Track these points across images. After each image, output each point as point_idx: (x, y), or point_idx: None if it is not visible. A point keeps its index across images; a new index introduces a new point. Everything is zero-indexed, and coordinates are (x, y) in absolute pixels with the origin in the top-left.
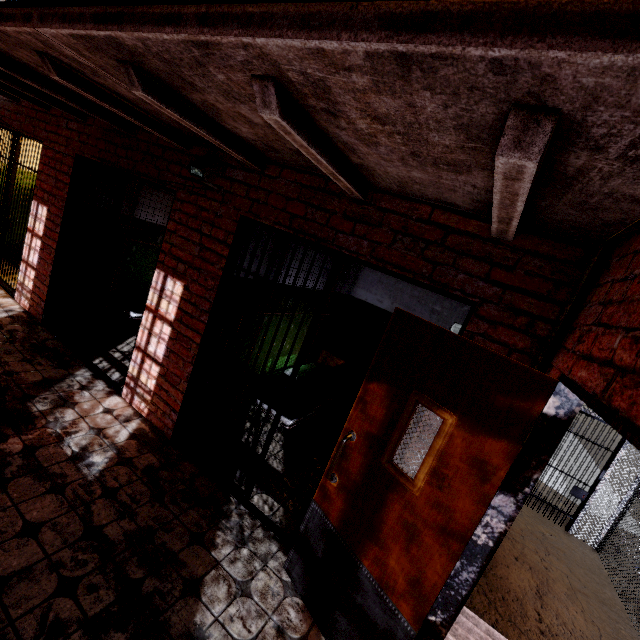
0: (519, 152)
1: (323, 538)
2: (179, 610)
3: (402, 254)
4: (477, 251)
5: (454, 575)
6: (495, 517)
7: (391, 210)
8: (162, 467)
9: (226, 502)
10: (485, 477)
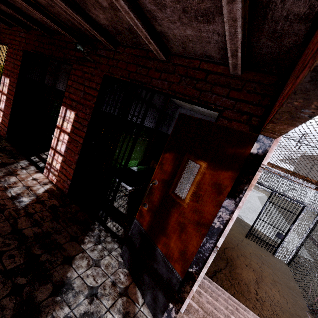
0: None
1: (139, 237)
2: (59, 270)
3: (184, 87)
4: (223, 82)
5: (202, 245)
6: (224, 212)
7: (179, 64)
8: (60, 206)
9: (93, 224)
10: (220, 192)
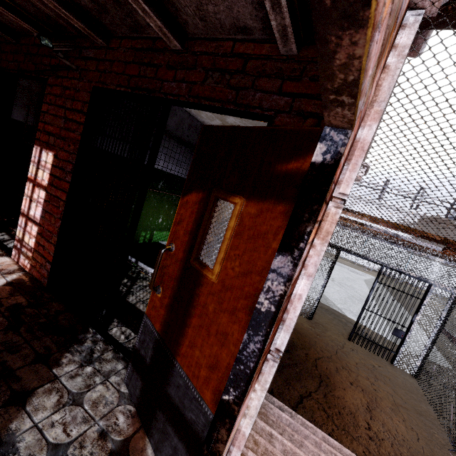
0: None
1: (150, 346)
2: None
3: (212, 88)
4: (271, 70)
5: (242, 348)
6: (275, 280)
7: (203, 52)
8: (29, 306)
9: (84, 332)
10: (267, 245)
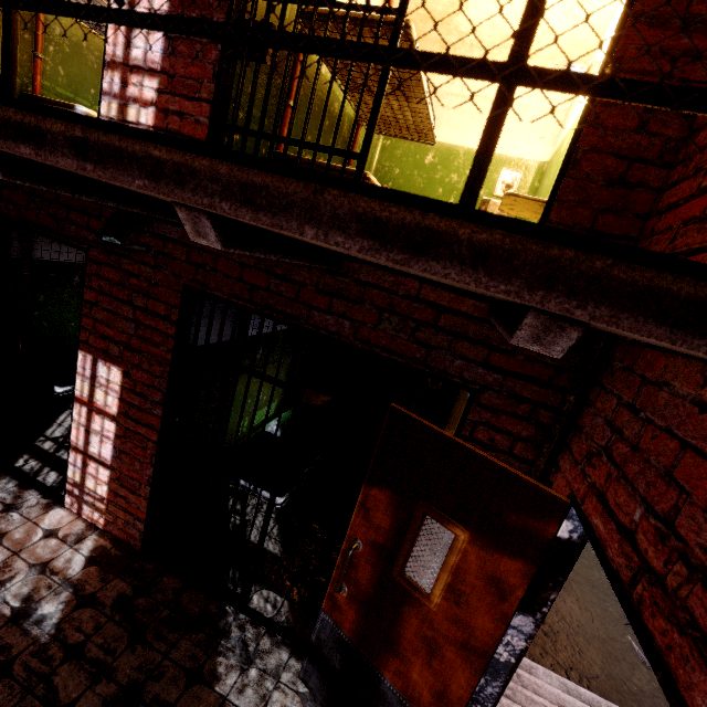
0: (538, 346)
1: (338, 649)
2: None
3: (391, 335)
4: (473, 333)
5: (479, 691)
6: (516, 636)
7: (373, 283)
8: (136, 593)
9: (222, 615)
10: (503, 596)
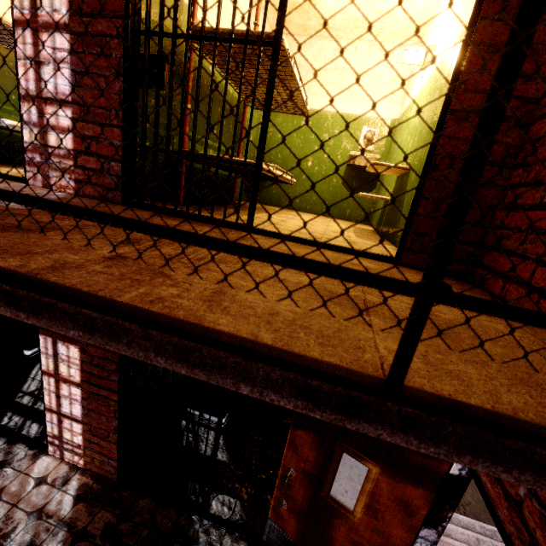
0: None
1: None
2: None
3: None
4: None
5: None
6: (423, 543)
7: None
8: (119, 520)
9: (190, 525)
10: (411, 514)
